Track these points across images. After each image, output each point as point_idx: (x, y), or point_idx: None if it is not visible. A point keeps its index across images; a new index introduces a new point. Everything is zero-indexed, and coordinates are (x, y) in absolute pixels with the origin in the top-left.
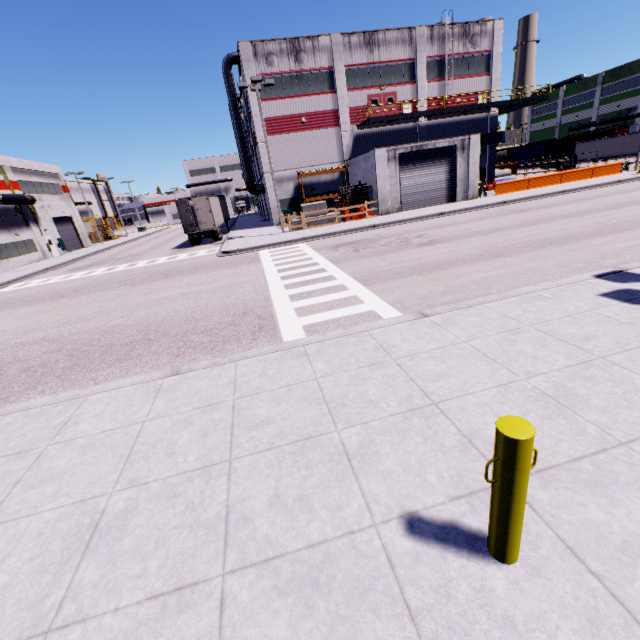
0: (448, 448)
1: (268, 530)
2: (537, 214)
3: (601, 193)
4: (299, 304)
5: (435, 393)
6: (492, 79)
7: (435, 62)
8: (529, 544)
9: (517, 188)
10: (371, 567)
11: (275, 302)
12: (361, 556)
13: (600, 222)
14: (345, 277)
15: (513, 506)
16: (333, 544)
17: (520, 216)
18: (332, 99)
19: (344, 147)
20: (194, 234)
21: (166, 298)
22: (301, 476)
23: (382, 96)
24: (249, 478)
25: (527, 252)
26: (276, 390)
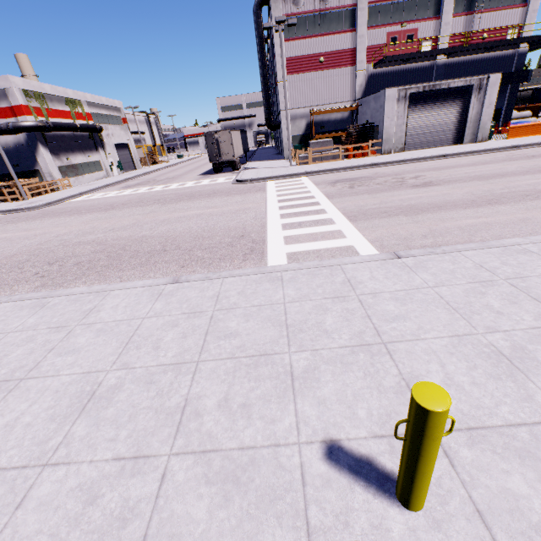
0: (384, 388)
1: (212, 427)
2: None
3: None
4: (288, 233)
5: (387, 333)
6: (528, 11)
7: None
8: (438, 497)
9: (534, 132)
10: (285, 480)
11: (269, 229)
12: (280, 468)
13: None
14: (335, 212)
15: (419, 466)
16: (259, 451)
17: (529, 162)
18: (351, 38)
19: (357, 86)
20: (217, 163)
21: (185, 217)
22: (249, 387)
23: (402, 33)
24: (208, 380)
25: (526, 201)
26: (248, 308)
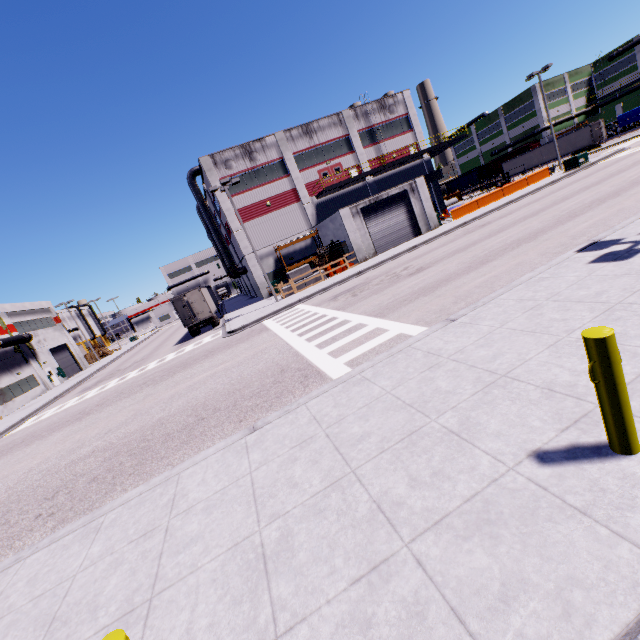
0: (535, 400)
1: (423, 503)
2: (498, 224)
3: (543, 194)
4: (329, 349)
5: (499, 369)
6: (416, 133)
7: (365, 133)
8: None
9: (470, 210)
10: (527, 495)
11: (306, 354)
12: (514, 491)
13: (555, 215)
14: (358, 317)
15: (620, 396)
16: (485, 492)
17: (485, 229)
18: (288, 181)
19: (309, 216)
20: (193, 325)
21: (197, 383)
22: (424, 460)
23: (330, 168)
24: (379, 477)
25: (508, 253)
26: (357, 411)
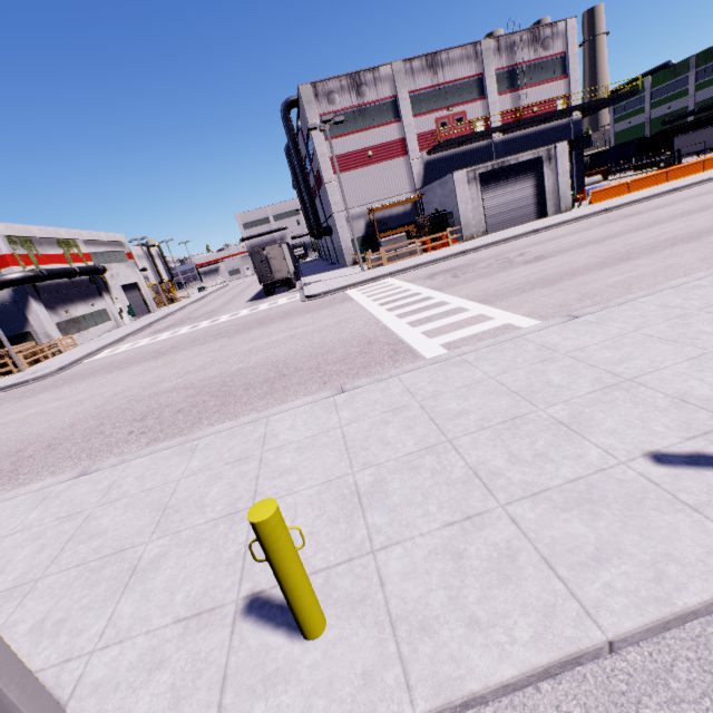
0: (663, 408)
1: (522, 477)
2: (651, 216)
3: None
4: (423, 328)
5: (624, 372)
6: (570, 81)
7: (505, 73)
8: None
9: (616, 194)
10: (636, 487)
11: (396, 330)
12: (622, 482)
13: None
14: (459, 300)
15: None
16: (590, 478)
17: (631, 220)
18: (398, 128)
19: (415, 176)
20: (269, 284)
21: (275, 342)
22: (527, 442)
23: (451, 117)
24: (477, 449)
25: (657, 252)
26: (456, 390)
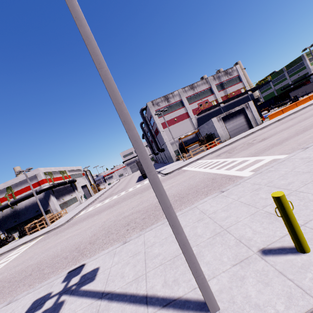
0: None
1: None
2: (302, 117)
3: None
4: (234, 169)
5: None
6: (243, 83)
7: (218, 85)
8: None
9: (278, 114)
10: None
11: (221, 173)
12: None
13: None
14: (241, 158)
15: None
16: None
17: (294, 120)
18: (184, 109)
19: (194, 124)
20: (145, 173)
21: (165, 189)
22: None
23: (203, 102)
24: (311, 189)
25: None
26: (278, 178)
